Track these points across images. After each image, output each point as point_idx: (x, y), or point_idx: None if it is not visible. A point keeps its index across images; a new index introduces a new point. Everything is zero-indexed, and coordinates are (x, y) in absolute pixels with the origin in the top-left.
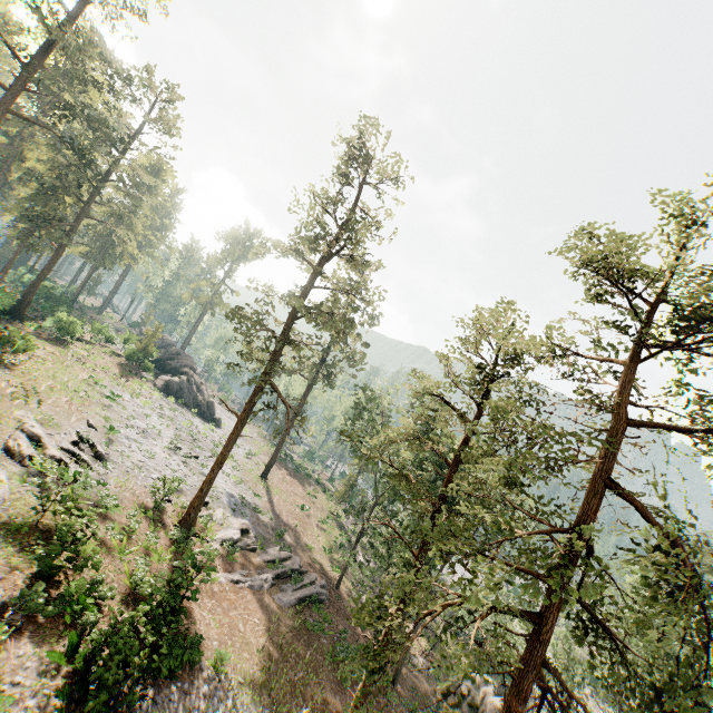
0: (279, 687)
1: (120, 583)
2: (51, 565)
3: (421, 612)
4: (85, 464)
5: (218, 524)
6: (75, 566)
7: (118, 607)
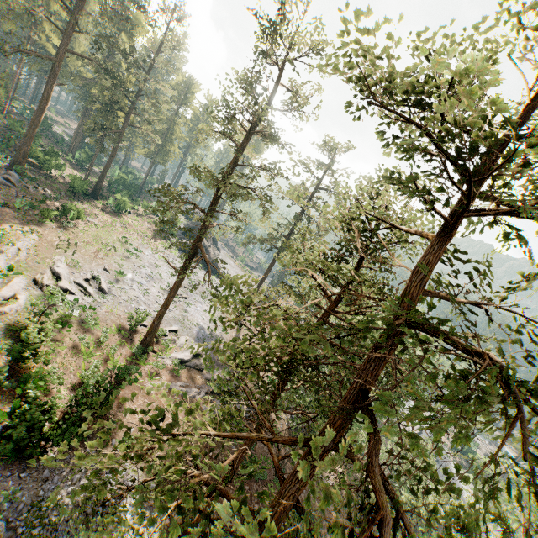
0: None
1: (77, 375)
2: (18, 356)
3: None
4: (88, 294)
5: (179, 347)
6: (35, 359)
7: (64, 391)
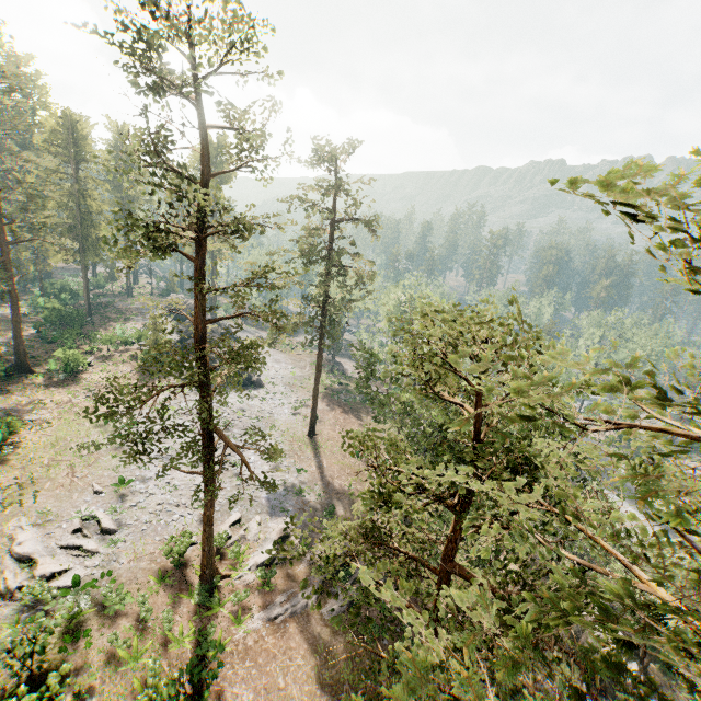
0: None
1: None
2: None
3: None
4: (90, 553)
5: (254, 541)
6: None
7: None
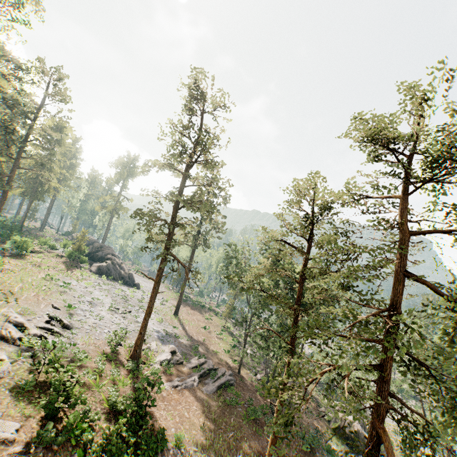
0: (219, 447)
1: (102, 407)
2: (53, 408)
3: (308, 381)
4: (58, 334)
5: (155, 352)
6: (69, 405)
7: (104, 424)
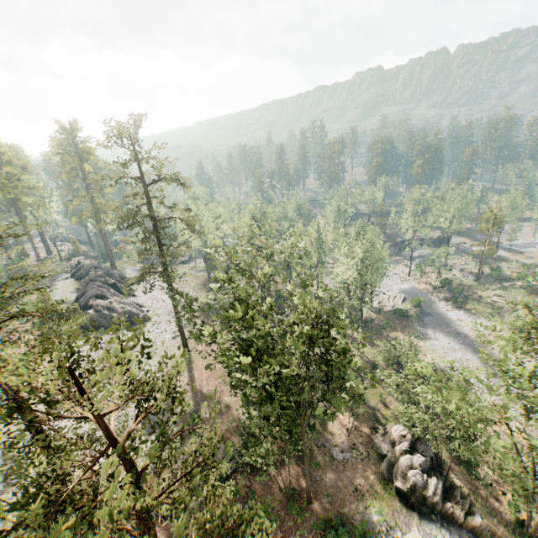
0: None
1: None
2: None
3: None
4: None
5: None
6: None
7: None
